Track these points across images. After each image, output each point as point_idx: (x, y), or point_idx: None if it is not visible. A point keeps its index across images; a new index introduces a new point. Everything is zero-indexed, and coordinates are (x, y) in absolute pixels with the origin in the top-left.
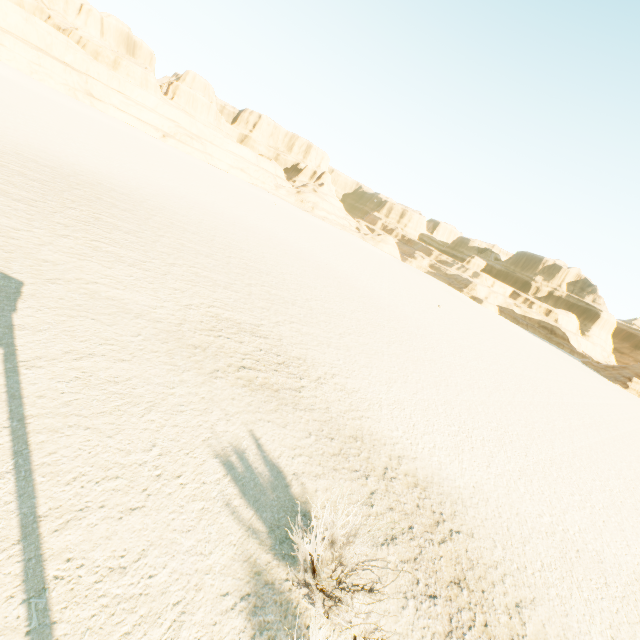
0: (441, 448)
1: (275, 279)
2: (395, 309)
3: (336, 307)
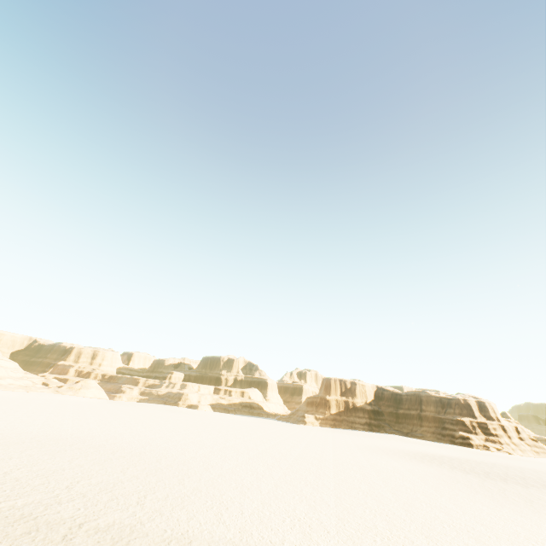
0: (301, 544)
1: (5, 485)
2: (152, 447)
3: (105, 476)
